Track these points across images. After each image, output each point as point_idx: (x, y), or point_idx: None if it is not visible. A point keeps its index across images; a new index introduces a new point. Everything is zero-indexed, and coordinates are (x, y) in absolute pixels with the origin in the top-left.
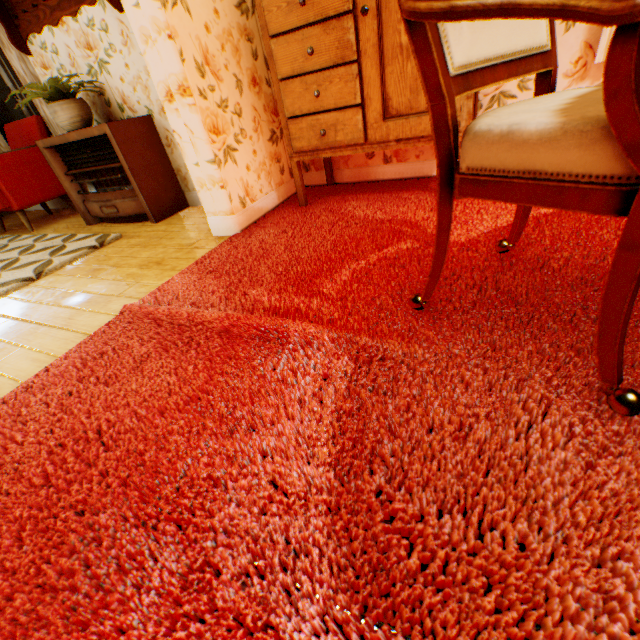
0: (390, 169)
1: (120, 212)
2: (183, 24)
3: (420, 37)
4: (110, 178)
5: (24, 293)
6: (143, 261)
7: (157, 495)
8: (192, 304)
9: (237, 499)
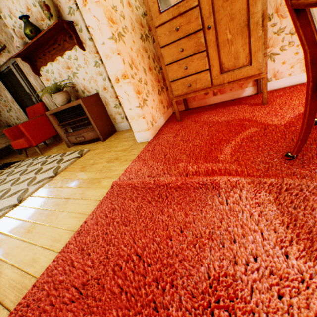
0: (217, 98)
1: (85, 138)
2: (123, 48)
3: (303, 18)
4: (81, 123)
5: (51, 184)
6: (107, 159)
7: (200, 291)
8: (147, 176)
9: (255, 288)
